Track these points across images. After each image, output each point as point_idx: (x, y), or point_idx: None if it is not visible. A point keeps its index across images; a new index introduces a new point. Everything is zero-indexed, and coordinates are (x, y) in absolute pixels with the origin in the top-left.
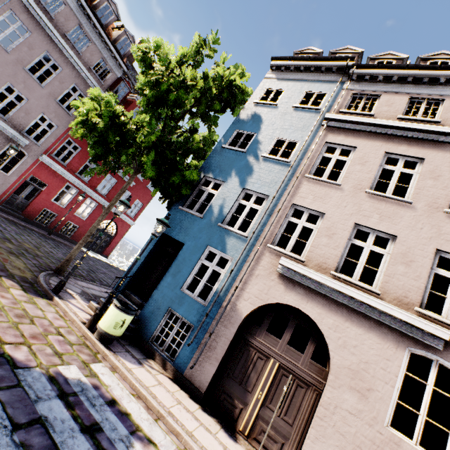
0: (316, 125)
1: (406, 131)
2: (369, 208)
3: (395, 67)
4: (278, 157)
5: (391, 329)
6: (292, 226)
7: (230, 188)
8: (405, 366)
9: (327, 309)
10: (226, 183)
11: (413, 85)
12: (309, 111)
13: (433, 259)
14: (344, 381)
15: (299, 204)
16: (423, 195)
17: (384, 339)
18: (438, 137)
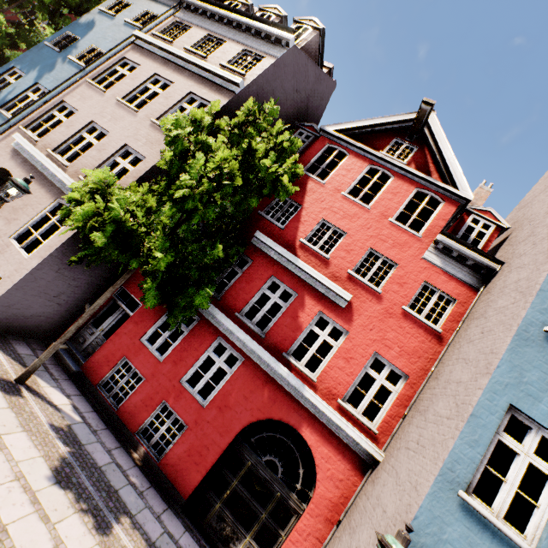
0: (129, 41)
1: (178, 59)
2: (110, 112)
3: (209, 2)
4: (83, 62)
5: (57, 188)
6: (125, 154)
7: (26, 81)
8: (49, 209)
9: (28, 173)
10: (26, 76)
11: (218, 24)
12: (134, 28)
13: (121, 151)
14: (5, 214)
15: (66, 102)
16: (150, 108)
17: (49, 193)
18: (193, 68)
